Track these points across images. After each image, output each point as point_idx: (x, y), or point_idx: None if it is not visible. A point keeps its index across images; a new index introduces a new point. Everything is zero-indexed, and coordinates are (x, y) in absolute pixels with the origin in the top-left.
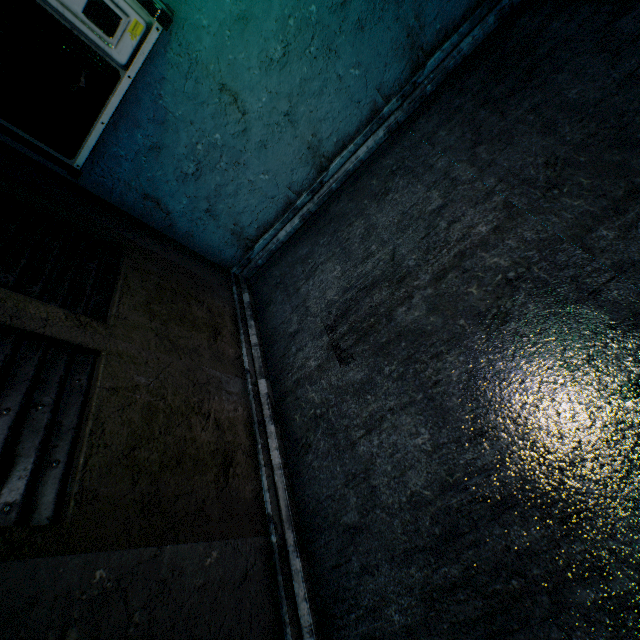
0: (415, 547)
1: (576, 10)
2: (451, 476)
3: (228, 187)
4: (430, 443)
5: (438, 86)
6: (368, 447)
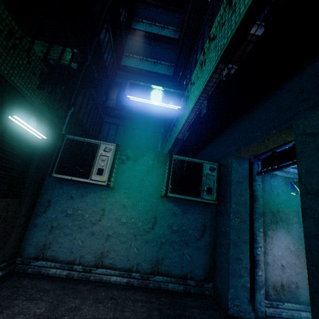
0: None
1: (203, 312)
2: None
3: (68, 229)
4: None
5: (154, 288)
6: None
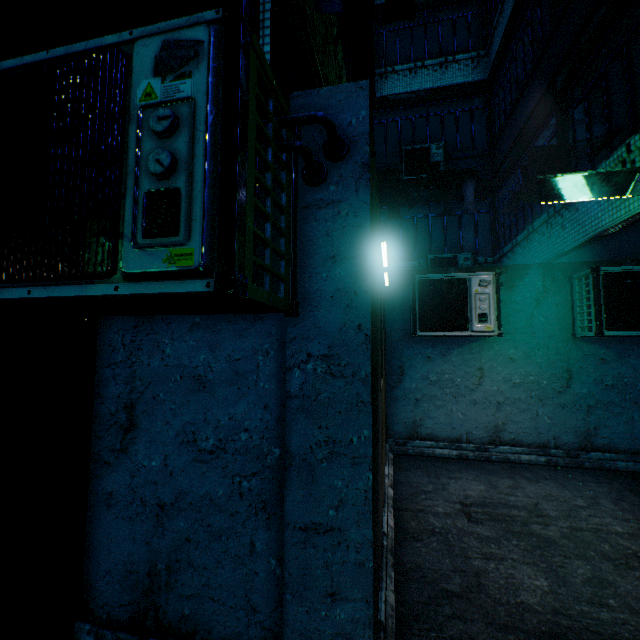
0: (517, 626)
1: None
2: (565, 609)
3: (438, 401)
4: (548, 587)
5: (593, 468)
6: (483, 564)
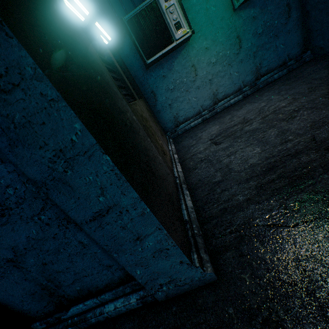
0: (252, 176)
1: (316, 66)
2: (271, 155)
3: (180, 98)
4: (260, 150)
5: (264, 86)
6: (228, 159)
